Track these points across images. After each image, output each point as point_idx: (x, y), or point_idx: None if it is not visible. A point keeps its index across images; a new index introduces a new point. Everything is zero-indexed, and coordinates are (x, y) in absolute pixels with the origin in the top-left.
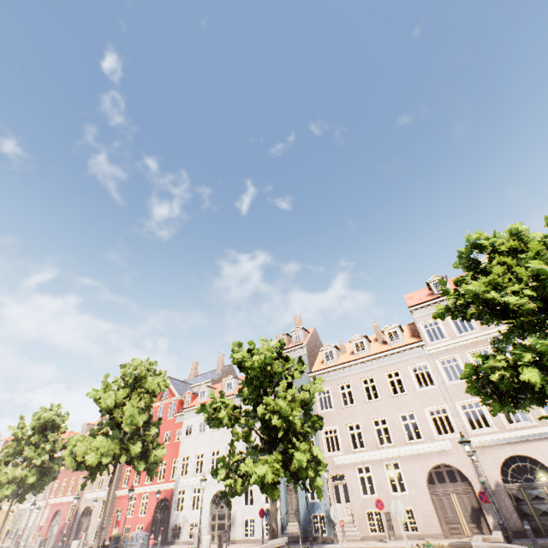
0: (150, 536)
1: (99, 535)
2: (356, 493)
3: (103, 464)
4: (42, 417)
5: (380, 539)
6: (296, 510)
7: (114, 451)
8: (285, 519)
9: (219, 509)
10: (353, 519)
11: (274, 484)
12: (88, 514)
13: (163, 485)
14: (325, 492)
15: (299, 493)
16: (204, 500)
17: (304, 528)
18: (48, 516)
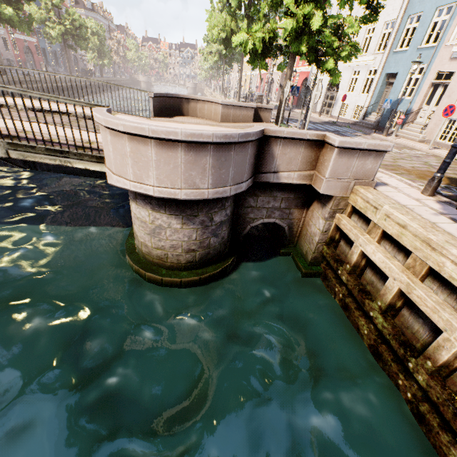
0: (296, 103)
1: (239, 90)
2: (451, 98)
3: (230, 40)
4: (221, 1)
5: (441, 147)
6: (305, 90)
7: (226, 28)
8: (370, 109)
9: (331, 92)
10: (428, 123)
11: (261, 57)
12: (273, 83)
13: (306, 68)
14: (418, 91)
15: (392, 88)
16: (323, 83)
17: (380, 120)
18: (259, 81)
